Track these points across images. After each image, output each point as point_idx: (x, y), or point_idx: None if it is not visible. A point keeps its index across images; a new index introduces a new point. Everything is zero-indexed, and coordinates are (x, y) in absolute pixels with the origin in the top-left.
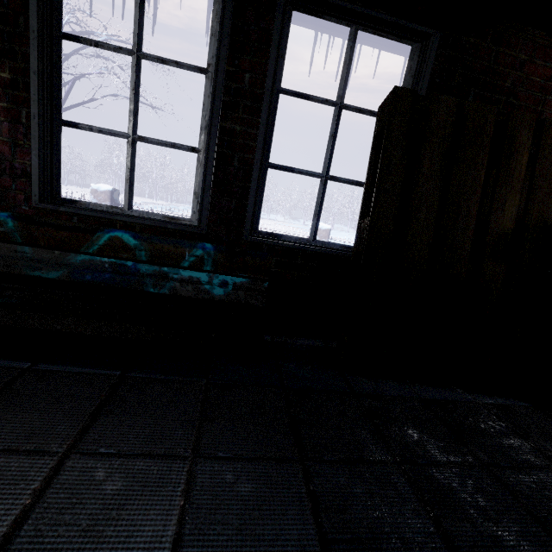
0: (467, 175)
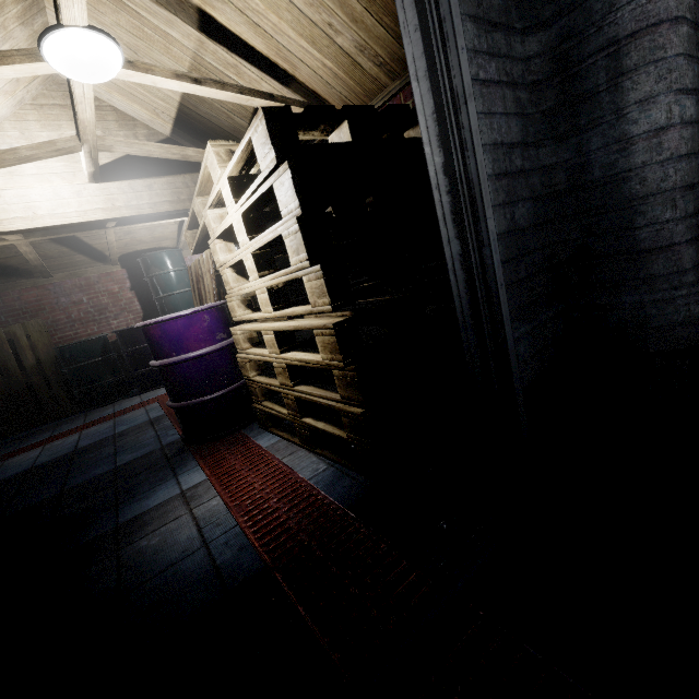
0: (4, 354)
